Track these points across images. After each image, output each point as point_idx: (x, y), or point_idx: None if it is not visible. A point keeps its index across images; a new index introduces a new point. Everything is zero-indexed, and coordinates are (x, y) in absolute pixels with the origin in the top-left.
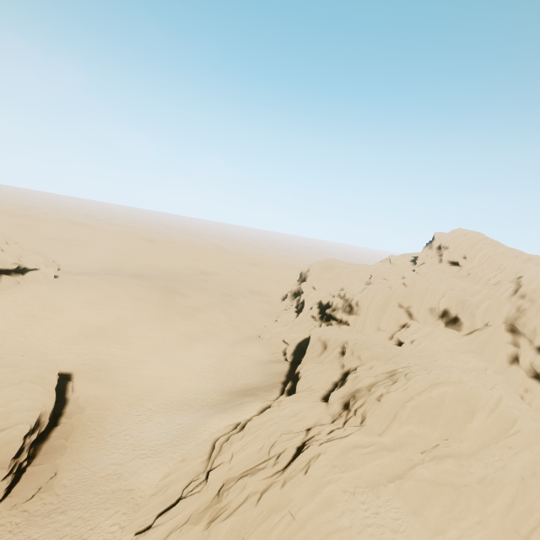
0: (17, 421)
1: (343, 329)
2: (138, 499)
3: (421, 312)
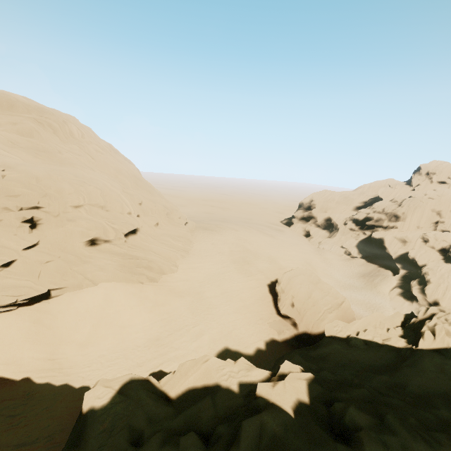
0: (343, 298)
1: (395, 231)
2: None
3: (448, 213)
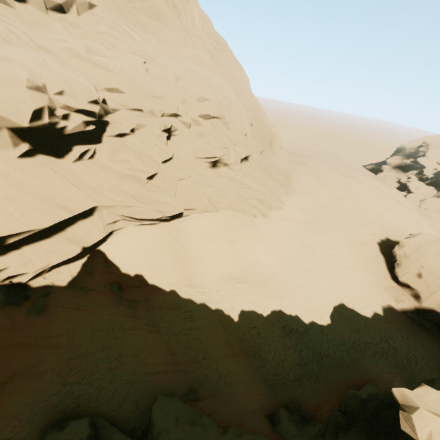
0: None
1: None
2: None
3: None
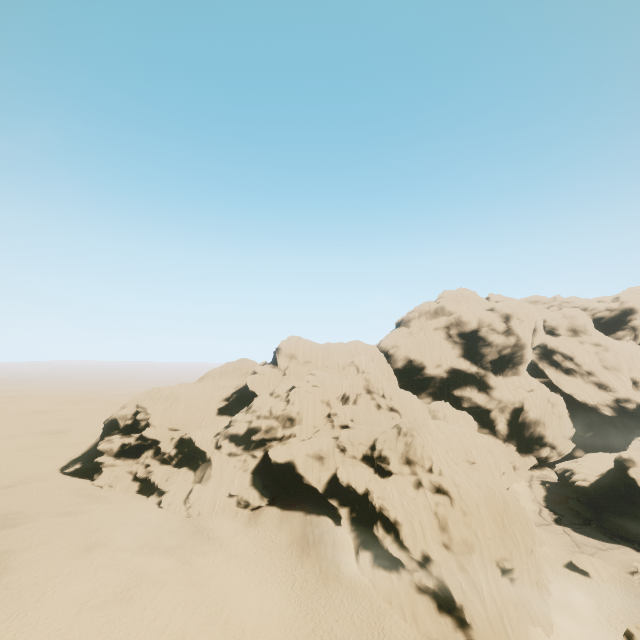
0: None
1: (295, 442)
2: (425, 638)
3: (335, 401)
